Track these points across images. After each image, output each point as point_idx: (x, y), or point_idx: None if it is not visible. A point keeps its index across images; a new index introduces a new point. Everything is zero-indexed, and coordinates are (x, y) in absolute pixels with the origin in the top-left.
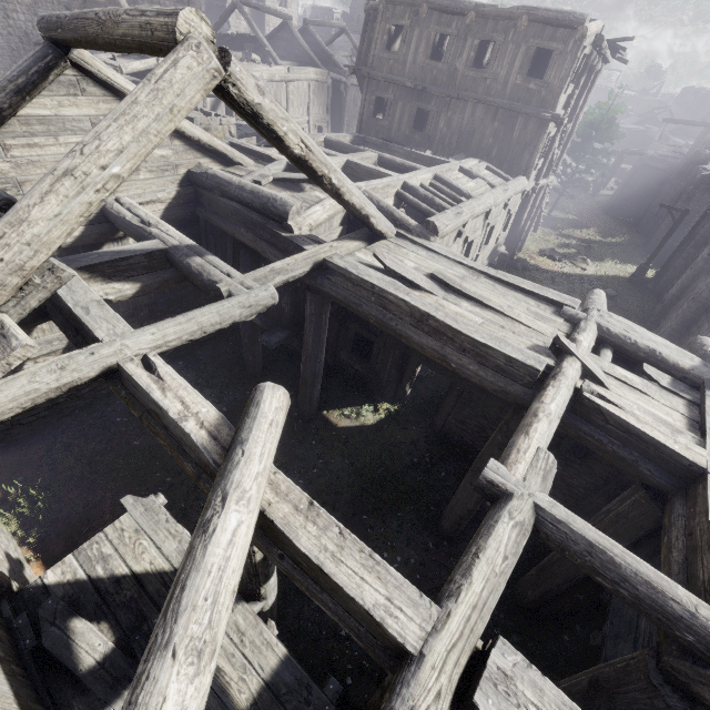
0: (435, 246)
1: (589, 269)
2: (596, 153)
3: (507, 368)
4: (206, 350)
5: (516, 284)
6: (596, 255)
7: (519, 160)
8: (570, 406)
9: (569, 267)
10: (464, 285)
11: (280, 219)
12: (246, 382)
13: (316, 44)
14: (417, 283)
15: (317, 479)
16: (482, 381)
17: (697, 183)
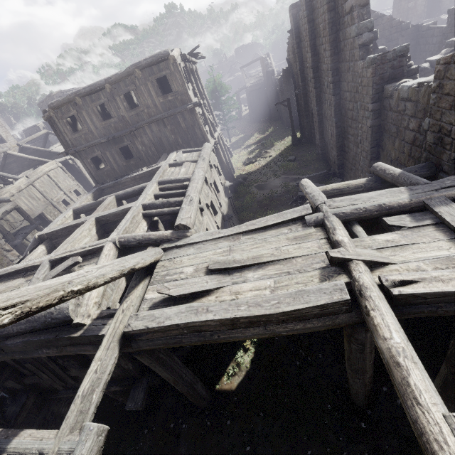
0: (195, 238)
1: (272, 154)
2: (226, 102)
3: (324, 312)
4: (99, 421)
5: (265, 225)
6: (268, 145)
7: (196, 135)
8: (388, 302)
9: (263, 161)
10: (236, 258)
11: (66, 323)
12: (147, 419)
13: (36, 151)
14: (206, 289)
15: (255, 454)
16: (313, 329)
17: (279, 84)
